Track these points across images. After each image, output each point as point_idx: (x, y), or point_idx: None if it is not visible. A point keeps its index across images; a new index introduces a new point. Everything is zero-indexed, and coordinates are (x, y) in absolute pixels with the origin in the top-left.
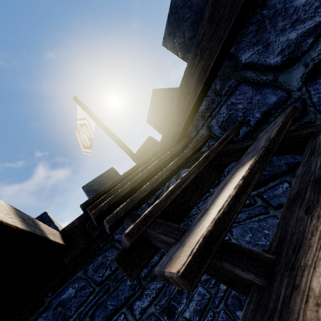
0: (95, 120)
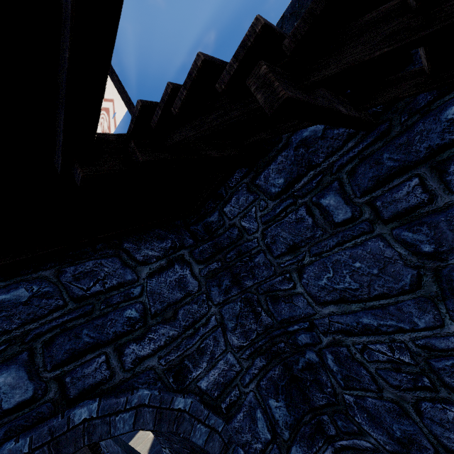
0: (128, 106)
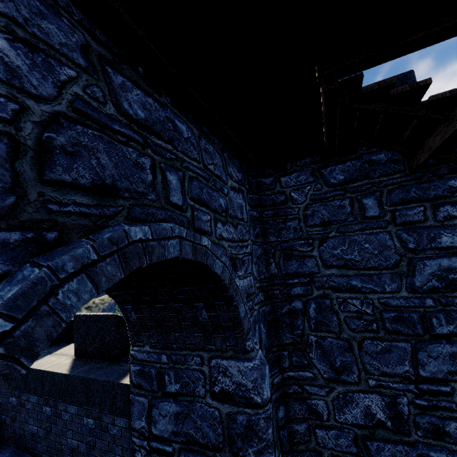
0: None
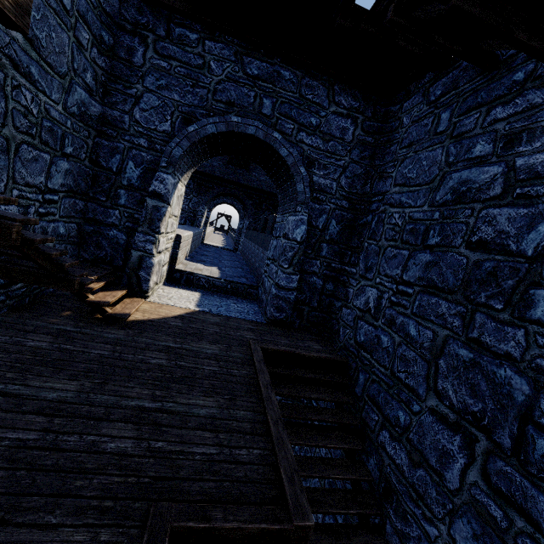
0: None
